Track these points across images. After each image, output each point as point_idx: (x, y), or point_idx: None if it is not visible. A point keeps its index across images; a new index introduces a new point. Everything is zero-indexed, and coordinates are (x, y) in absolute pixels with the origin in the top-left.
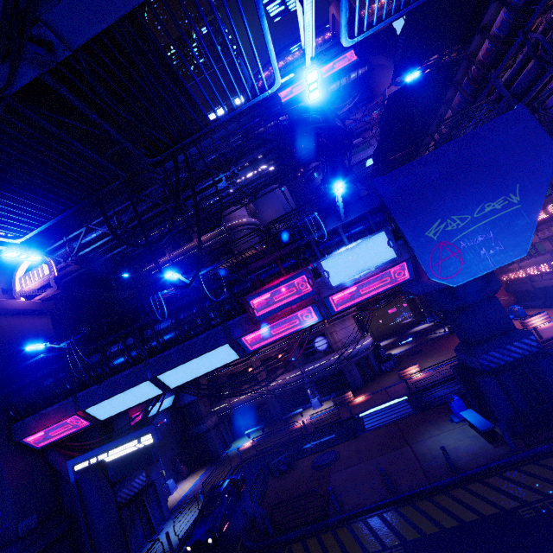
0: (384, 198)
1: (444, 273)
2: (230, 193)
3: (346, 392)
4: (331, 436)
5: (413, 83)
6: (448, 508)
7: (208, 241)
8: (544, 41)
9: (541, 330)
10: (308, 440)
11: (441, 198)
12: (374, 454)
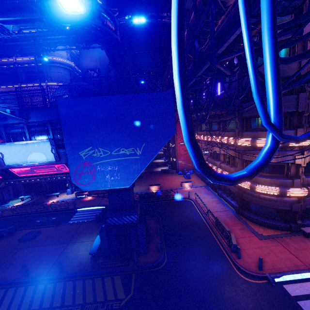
0: (61, 116)
1: (81, 181)
2: (26, 36)
3: (84, 192)
4: (53, 218)
5: (143, 25)
6: (35, 296)
7: (26, 63)
8: (198, 52)
9: (183, 191)
10: (42, 215)
11: (98, 133)
12: (50, 243)
